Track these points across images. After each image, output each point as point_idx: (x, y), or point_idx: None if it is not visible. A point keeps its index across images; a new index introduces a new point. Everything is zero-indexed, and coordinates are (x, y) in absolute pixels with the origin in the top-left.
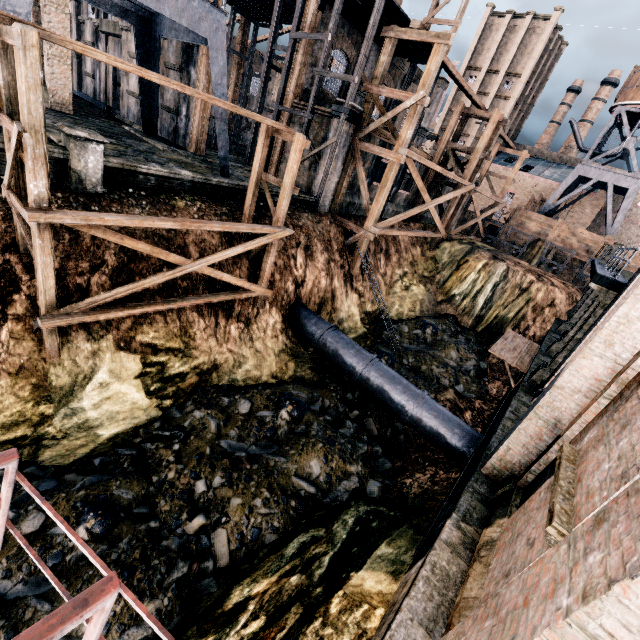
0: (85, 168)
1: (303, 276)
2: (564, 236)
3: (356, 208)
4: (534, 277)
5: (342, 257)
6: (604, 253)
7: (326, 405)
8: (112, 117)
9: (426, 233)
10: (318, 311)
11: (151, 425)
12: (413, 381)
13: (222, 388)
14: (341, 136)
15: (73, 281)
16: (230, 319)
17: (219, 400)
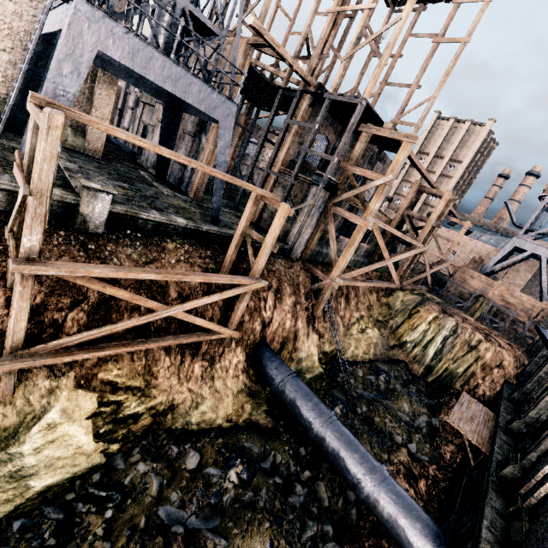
0: (92, 212)
1: (270, 317)
2: (504, 296)
3: (323, 256)
4: (482, 336)
5: (307, 300)
6: (546, 321)
7: (277, 461)
8: (134, 161)
9: (383, 284)
10: (280, 349)
11: (90, 476)
12: (367, 438)
13: (174, 432)
14: (318, 200)
15: (50, 316)
16: (195, 357)
17: (168, 449)
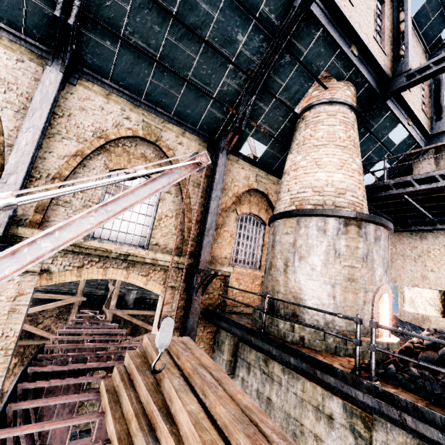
0: (129, 299)
1: None
2: None
3: None
4: None
5: None
6: None
7: None
8: None
9: None
10: None
11: None
12: None
13: None
14: None
15: None
16: None
17: None
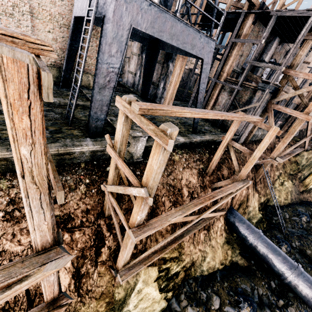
0: (135, 150)
1: None
2: None
3: (255, 136)
4: None
5: (252, 172)
6: None
7: (260, 293)
8: (119, 83)
9: (299, 151)
10: (238, 208)
11: None
12: (311, 270)
13: (197, 279)
14: (263, 102)
15: None
16: (200, 229)
17: (200, 295)
